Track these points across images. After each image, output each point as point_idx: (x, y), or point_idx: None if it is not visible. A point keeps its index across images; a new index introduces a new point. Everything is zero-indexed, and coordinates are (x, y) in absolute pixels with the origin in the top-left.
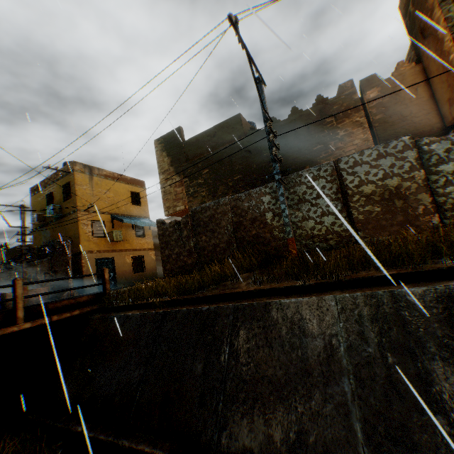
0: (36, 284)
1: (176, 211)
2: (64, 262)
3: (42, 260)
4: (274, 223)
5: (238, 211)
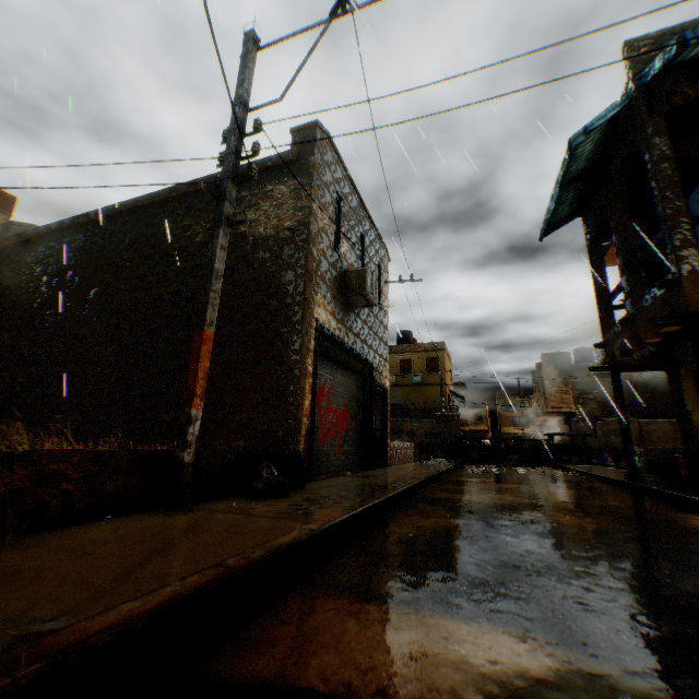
0: (407, 439)
1: (560, 411)
2: (454, 427)
3: (419, 420)
4: (672, 442)
5: (645, 429)
